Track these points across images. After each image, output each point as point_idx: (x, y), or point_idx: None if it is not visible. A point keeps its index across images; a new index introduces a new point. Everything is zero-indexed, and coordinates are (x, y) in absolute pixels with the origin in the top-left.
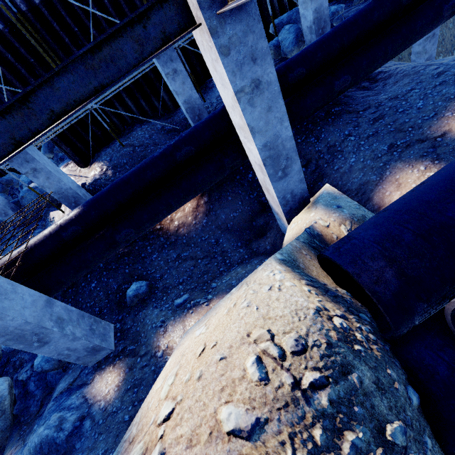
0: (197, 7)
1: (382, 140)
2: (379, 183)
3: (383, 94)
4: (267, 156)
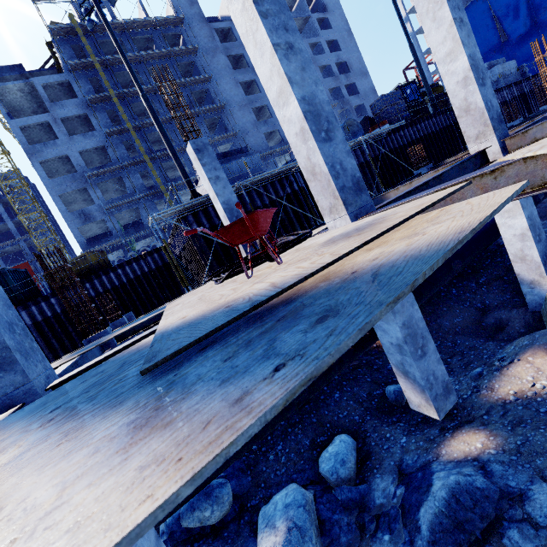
0: (499, 153)
1: None
2: None
3: None
4: (530, 224)
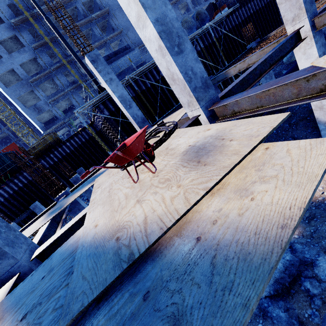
0: (309, 31)
1: None
2: None
3: None
4: None
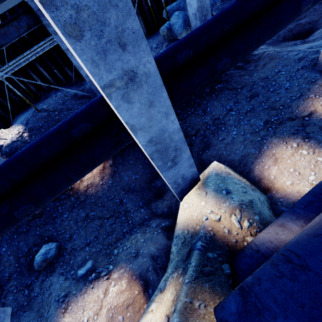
0: None
1: (259, 116)
2: (259, 157)
3: (256, 74)
4: (154, 151)
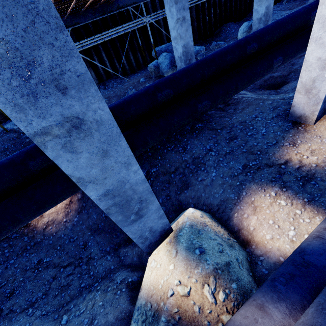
0: None
1: (237, 159)
2: (238, 203)
3: (235, 117)
4: (111, 204)
